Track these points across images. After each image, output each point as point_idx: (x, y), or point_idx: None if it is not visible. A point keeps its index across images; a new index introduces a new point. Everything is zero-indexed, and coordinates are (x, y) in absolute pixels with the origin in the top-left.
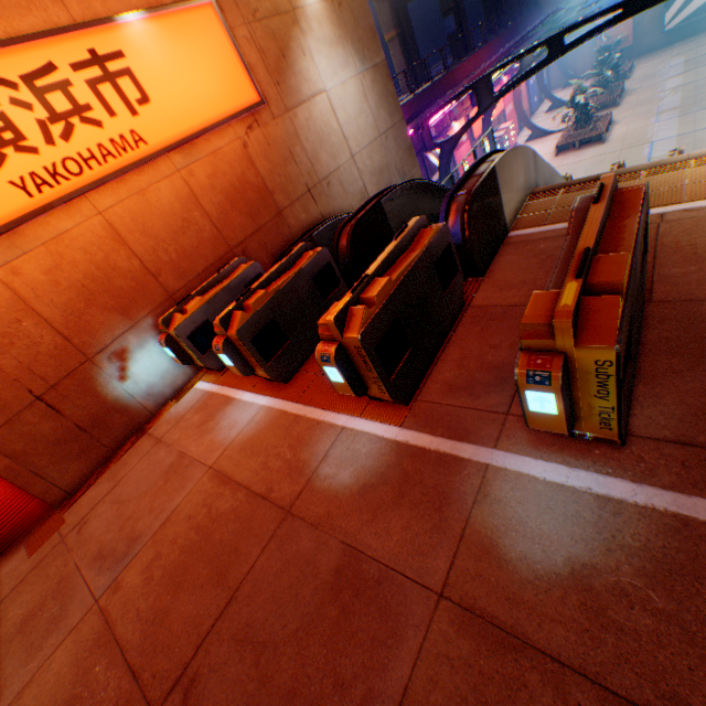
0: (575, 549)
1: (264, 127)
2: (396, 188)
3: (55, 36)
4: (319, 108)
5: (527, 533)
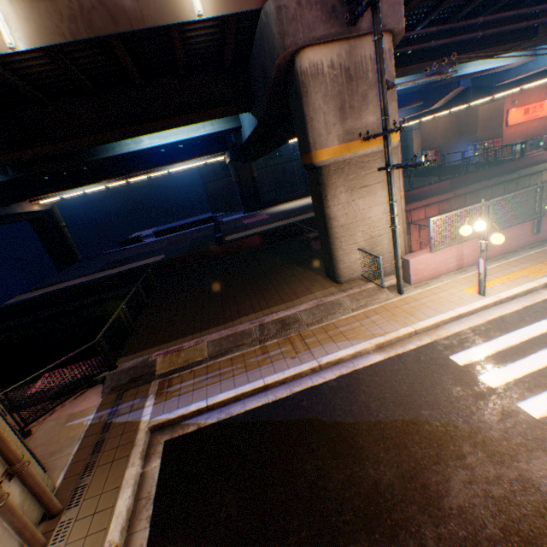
0: None
1: None
2: None
3: (537, 103)
4: None
5: None
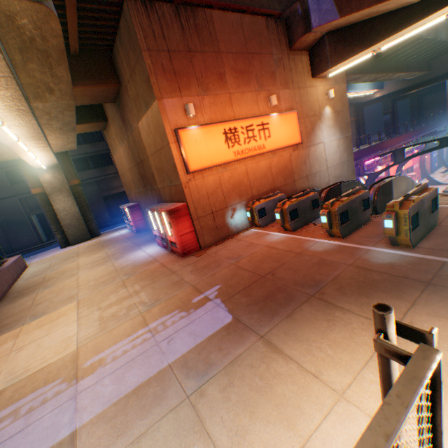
0: (390, 260)
1: (298, 151)
2: (347, 181)
3: (255, 118)
4: (319, 148)
5: (378, 258)
